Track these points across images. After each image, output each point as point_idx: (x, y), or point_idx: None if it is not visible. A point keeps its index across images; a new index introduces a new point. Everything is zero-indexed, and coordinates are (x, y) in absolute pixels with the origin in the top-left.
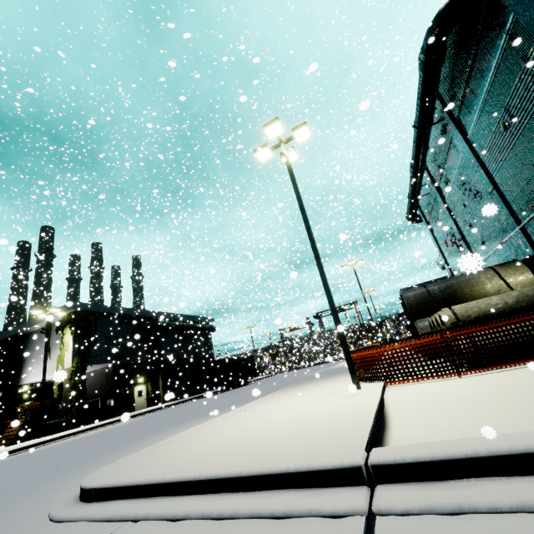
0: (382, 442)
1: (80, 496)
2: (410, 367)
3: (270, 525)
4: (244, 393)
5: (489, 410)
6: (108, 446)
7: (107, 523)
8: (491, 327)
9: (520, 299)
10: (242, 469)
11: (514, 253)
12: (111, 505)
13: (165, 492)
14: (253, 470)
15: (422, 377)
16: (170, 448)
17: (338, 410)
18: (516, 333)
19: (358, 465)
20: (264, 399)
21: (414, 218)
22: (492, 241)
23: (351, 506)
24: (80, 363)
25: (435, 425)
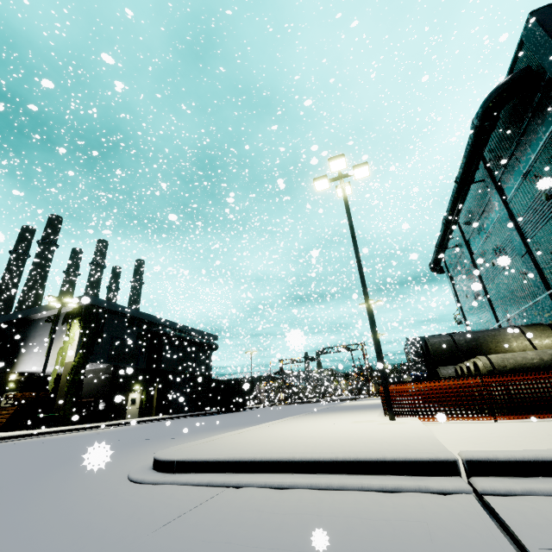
0: None
1: (157, 468)
2: (447, 406)
3: (383, 495)
4: (247, 416)
5: (535, 448)
6: (127, 442)
7: (206, 487)
8: (530, 378)
9: None
10: (337, 455)
11: (539, 317)
12: (201, 475)
13: (256, 469)
14: (349, 456)
15: (457, 417)
16: (224, 443)
17: (389, 431)
18: None
19: (453, 460)
20: (285, 420)
21: (437, 268)
22: (517, 302)
23: (458, 486)
24: (82, 358)
25: None
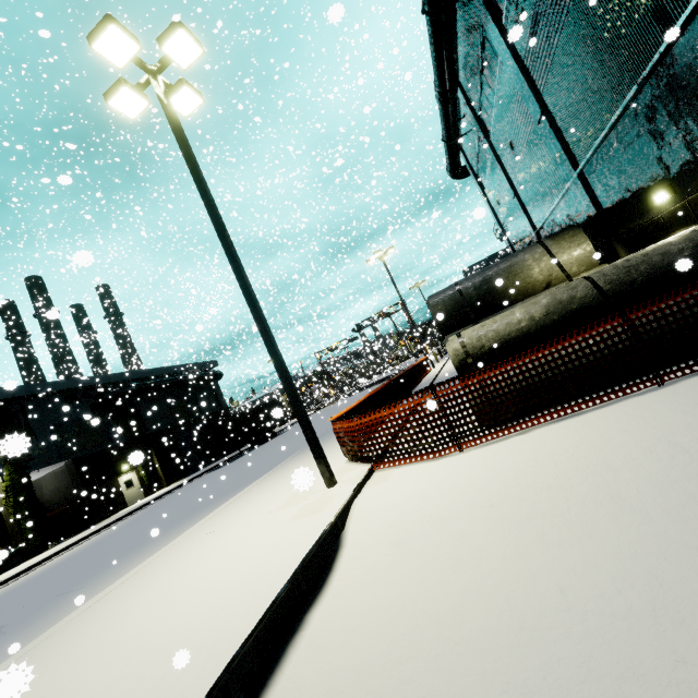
0: (283, 654)
1: None
2: (399, 443)
3: None
4: (256, 460)
5: (458, 553)
6: (12, 623)
7: None
8: (501, 371)
9: (550, 310)
10: None
11: (574, 212)
12: None
13: None
14: None
15: (416, 456)
16: None
17: (246, 581)
18: (534, 376)
19: None
20: (239, 497)
21: (457, 172)
22: (549, 197)
23: None
24: (15, 473)
25: (376, 595)
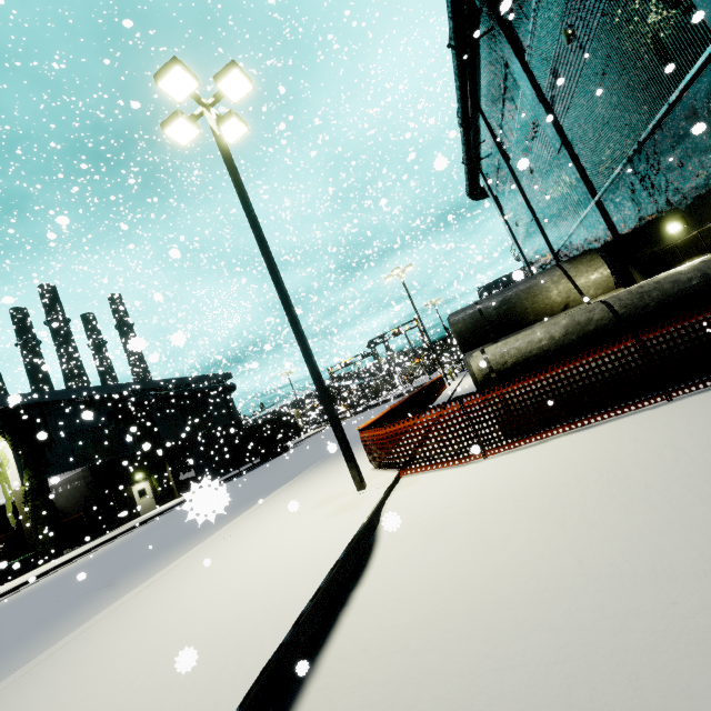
0: (336, 621)
1: None
2: (427, 450)
3: None
4: (272, 472)
5: (488, 539)
6: (49, 615)
7: None
8: (524, 385)
9: (569, 331)
10: None
11: (592, 237)
12: None
13: None
14: None
15: (442, 462)
16: (58, 663)
17: (295, 563)
18: (554, 390)
19: None
20: (265, 502)
21: (476, 193)
22: (567, 222)
23: None
24: (34, 478)
25: (416, 574)
